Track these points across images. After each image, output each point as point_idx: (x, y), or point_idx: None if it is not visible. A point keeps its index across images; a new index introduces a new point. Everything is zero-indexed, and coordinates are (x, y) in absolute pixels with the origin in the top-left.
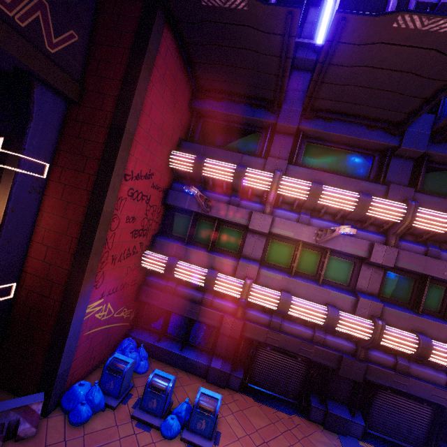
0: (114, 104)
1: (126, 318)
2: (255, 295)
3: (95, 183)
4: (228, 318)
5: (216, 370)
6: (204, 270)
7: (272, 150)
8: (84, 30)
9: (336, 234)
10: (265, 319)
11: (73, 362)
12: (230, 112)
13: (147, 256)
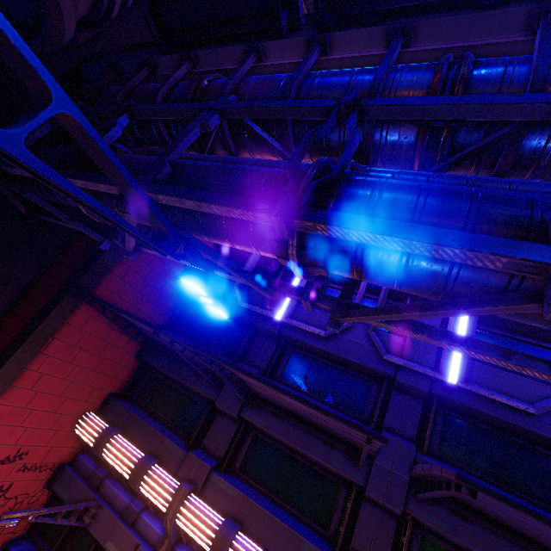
0: None
1: None
2: None
3: None
4: None
5: None
6: None
7: (207, 436)
8: (4, 302)
9: None
10: None
11: None
12: (173, 373)
13: None
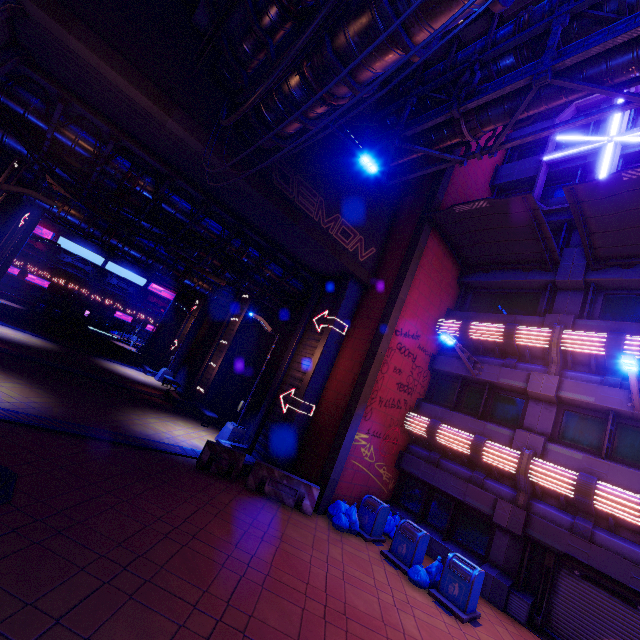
0: (393, 283)
1: (385, 482)
2: (538, 469)
3: (375, 333)
4: (503, 502)
5: (487, 576)
6: (470, 435)
7: (554, 308)
8: (379, 246)
9: (635, 379)
10: (563, 519)
11: (340, 483)
12: (499, 279)
13: (410, 416)
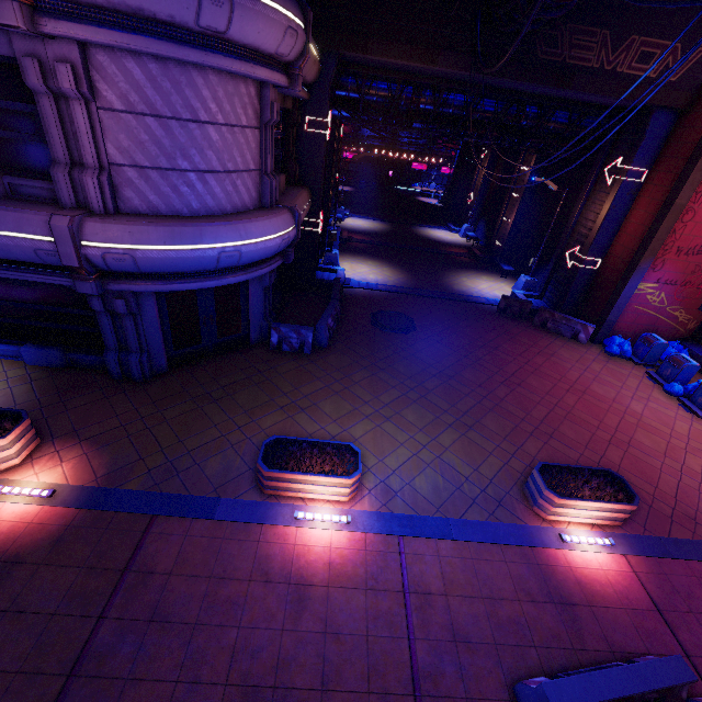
0: None
1: (681, 323)
2: None
3: (676, 180)
4: None
5: None
6: None
7: None
8: None
9: None
10: None
11: (619, 323)
12: None
13: None
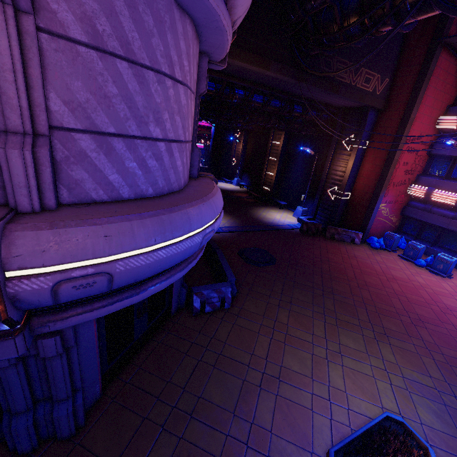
0: (404, 106)
1: (394, 223)
2: None
3: (391, 147)
4: None
5: None
6: (456, 194)
7: None
8: (391, 74)
9: None
10: None
11: (370, 229)
12: None
13: (412, 187)
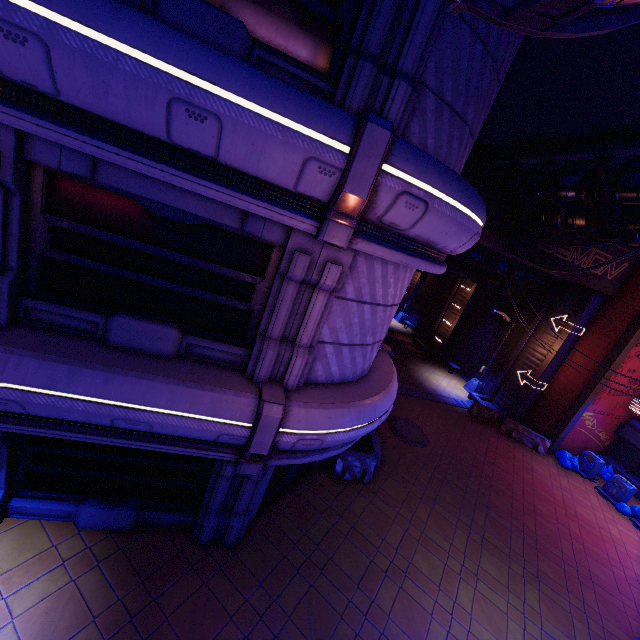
0: None
1: (601, 441)
2: None
3: (613, 346)
4: None
5: None
6: None
7: None
8: (633, 259)
9: None
10: None
11: (564, 439)
12: None
13: (637, 402)
